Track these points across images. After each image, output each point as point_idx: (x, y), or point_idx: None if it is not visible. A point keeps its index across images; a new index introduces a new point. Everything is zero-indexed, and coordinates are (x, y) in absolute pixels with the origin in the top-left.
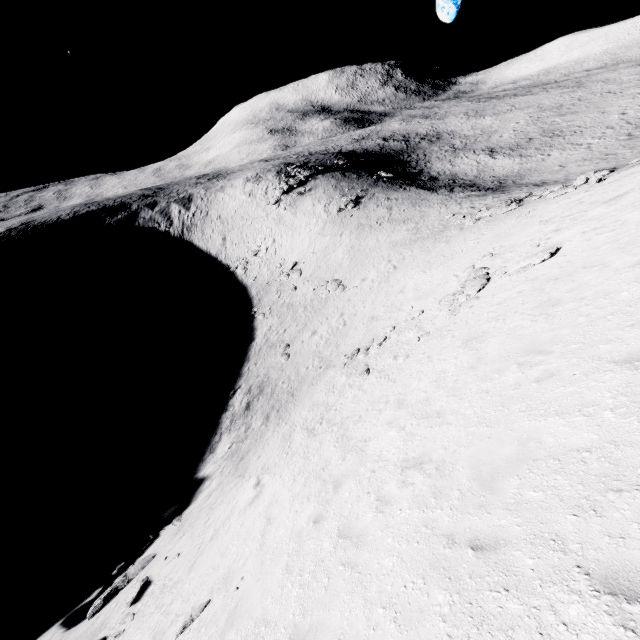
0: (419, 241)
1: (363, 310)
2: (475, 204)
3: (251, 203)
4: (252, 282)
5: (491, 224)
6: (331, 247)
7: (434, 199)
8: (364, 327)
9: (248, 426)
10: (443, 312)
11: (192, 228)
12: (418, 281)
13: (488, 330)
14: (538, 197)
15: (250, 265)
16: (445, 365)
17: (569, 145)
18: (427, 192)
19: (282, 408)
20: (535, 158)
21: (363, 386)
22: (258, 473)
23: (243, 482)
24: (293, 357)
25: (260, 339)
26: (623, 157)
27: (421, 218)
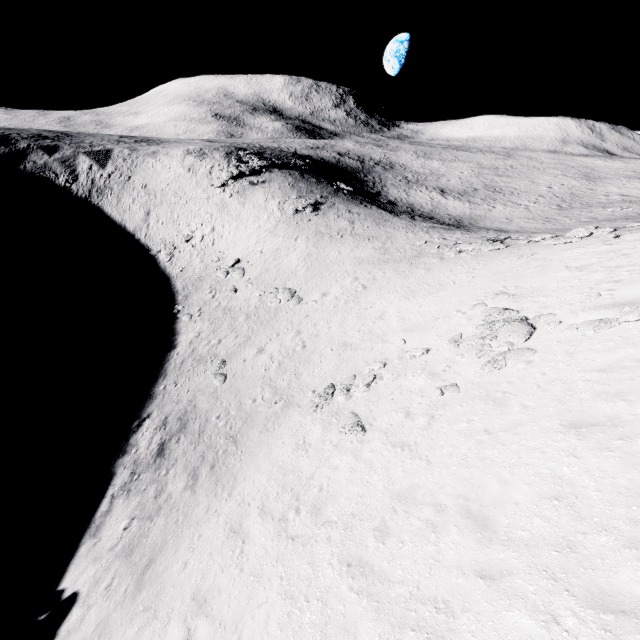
0: (391, 263)
1: (328, 332)
2: (446, 236)
3: (190, 179)
4: (178, 273)
5: (481, 259)
6: (283, 250)
7: (398, 222)
8: (335, 355)
9: (161, 487)
10: (468, 358)
11: (105, 191)
12: (402, 308)
13: (621, 416)
14: (527, 241)
15: (178, 252)
16: (555, 465)
17: (510, 203)
18: (389, 214)
19: (219, 462)
20: (482, 207)
21: (362, 453)
22: (186, 610)
23: (154, 630)
24: (232, 380)
25: (183, 348)
26: (566, 223)
27: (388, 239)
